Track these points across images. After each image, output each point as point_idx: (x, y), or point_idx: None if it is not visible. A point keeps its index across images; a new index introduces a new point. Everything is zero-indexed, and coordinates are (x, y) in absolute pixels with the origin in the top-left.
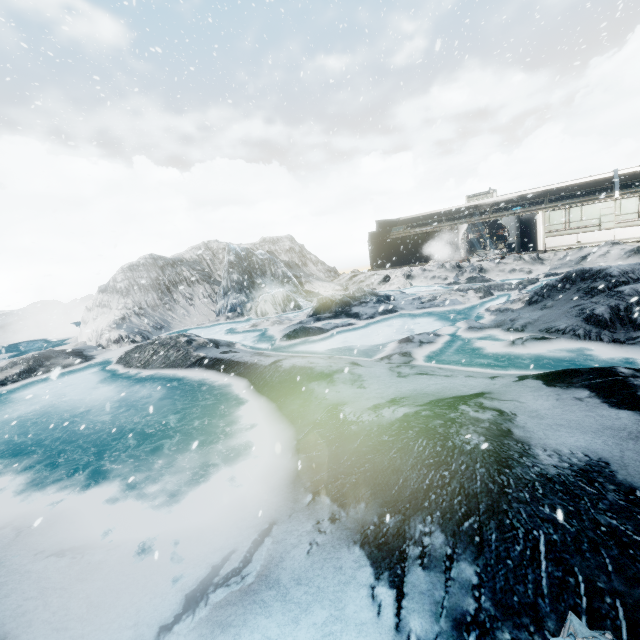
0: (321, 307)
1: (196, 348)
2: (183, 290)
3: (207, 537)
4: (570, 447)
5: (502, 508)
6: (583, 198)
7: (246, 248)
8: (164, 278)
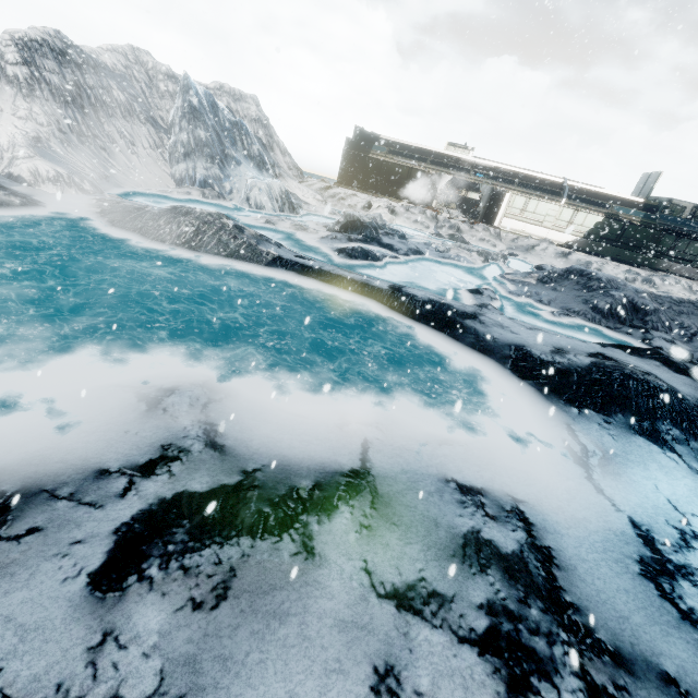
0: (348, 225)
1: (255, 240)
2: (118, 123)
3: (531, 432)
4: (686, 392)
5: (692, 419)
6: (542, 194)
7: (209, 92)
8: (87, 89)
